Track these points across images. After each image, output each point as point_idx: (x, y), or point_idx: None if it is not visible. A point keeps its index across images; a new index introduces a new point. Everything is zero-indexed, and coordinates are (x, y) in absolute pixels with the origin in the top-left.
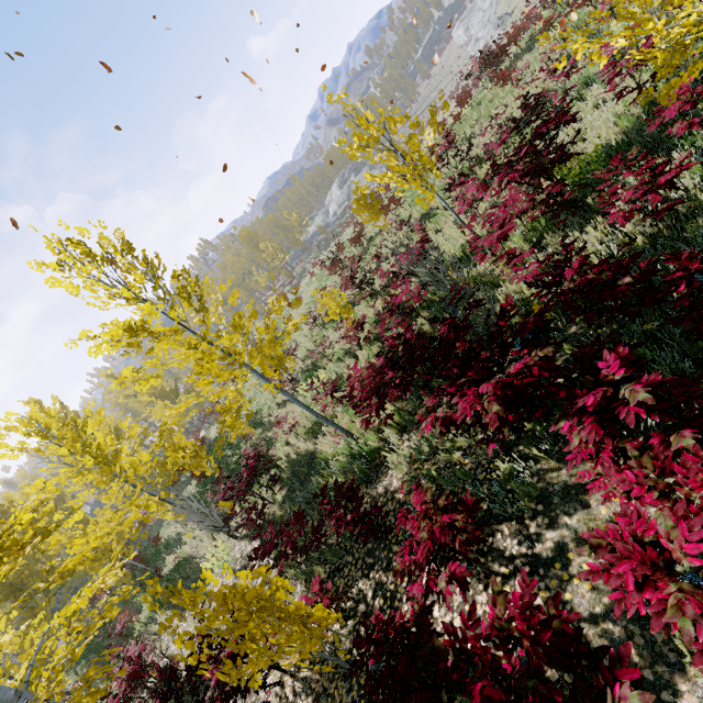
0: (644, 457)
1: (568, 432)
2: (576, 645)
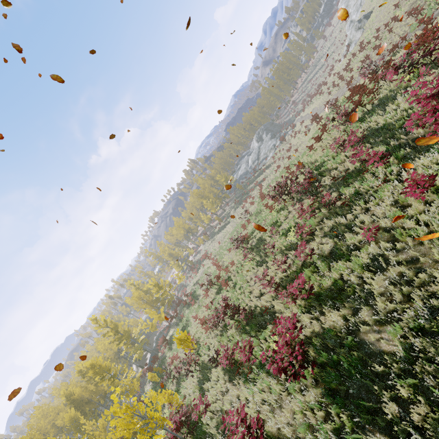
0: None
1: None
2: None
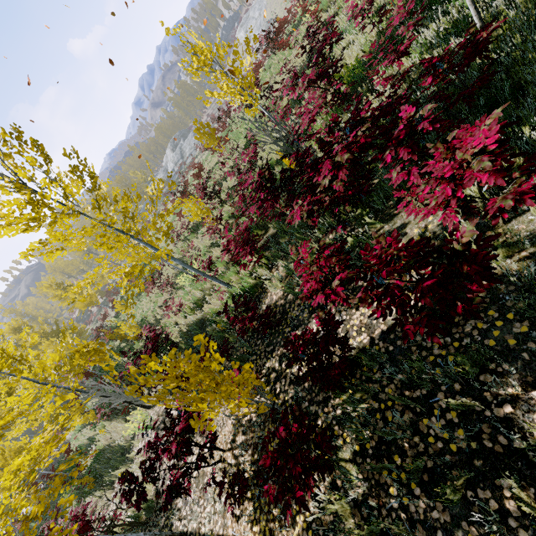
0: (437, 144)
1: (389, 174)
2: (428, 246)
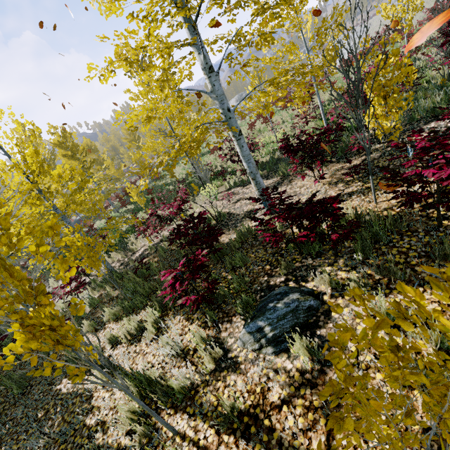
0: None
1: None
2: None
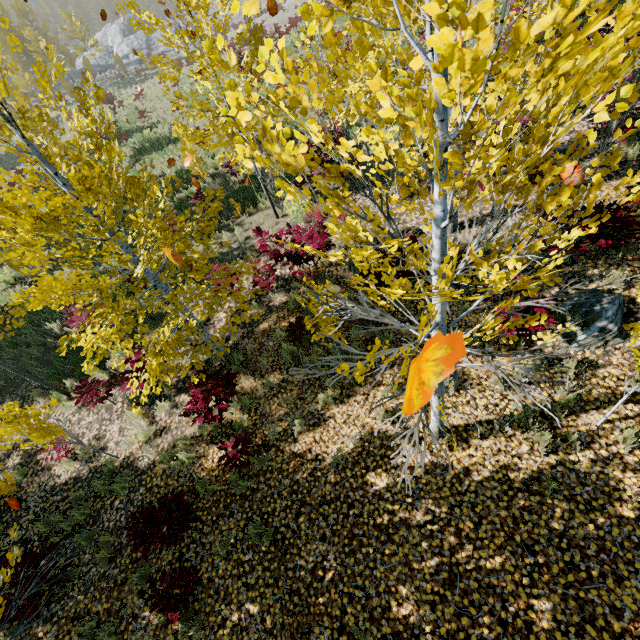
0: None
1: None
2: None
